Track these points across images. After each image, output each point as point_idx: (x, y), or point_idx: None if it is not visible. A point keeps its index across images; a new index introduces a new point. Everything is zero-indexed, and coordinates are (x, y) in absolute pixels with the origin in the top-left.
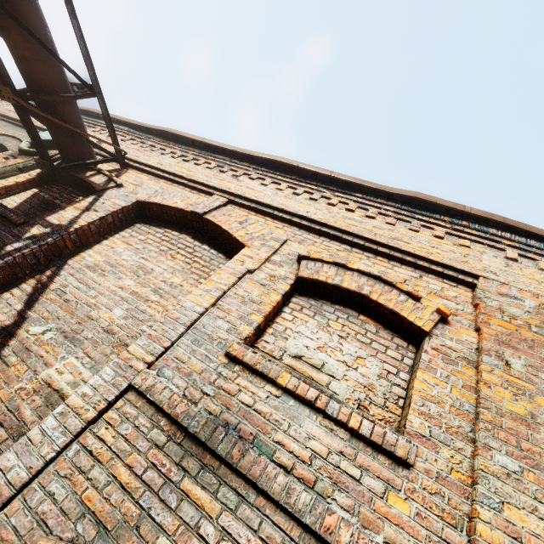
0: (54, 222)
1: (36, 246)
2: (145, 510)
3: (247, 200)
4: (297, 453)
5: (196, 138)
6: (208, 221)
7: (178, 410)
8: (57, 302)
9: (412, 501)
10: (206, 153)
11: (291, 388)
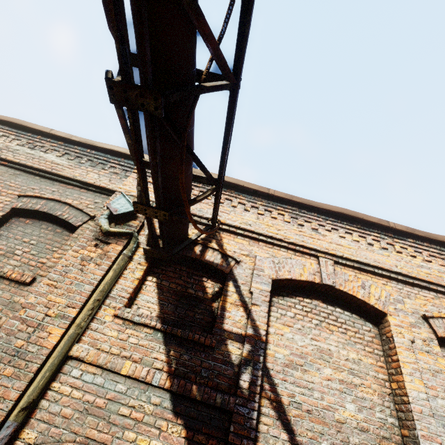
0: (236, 331)
1: (261, 372)
2: None
3: (348, 260)
4: None
5: (262, 190)
6: (340, 291)
7: None
8: (304, 416)
9: None
10: (274, 203)
11: None
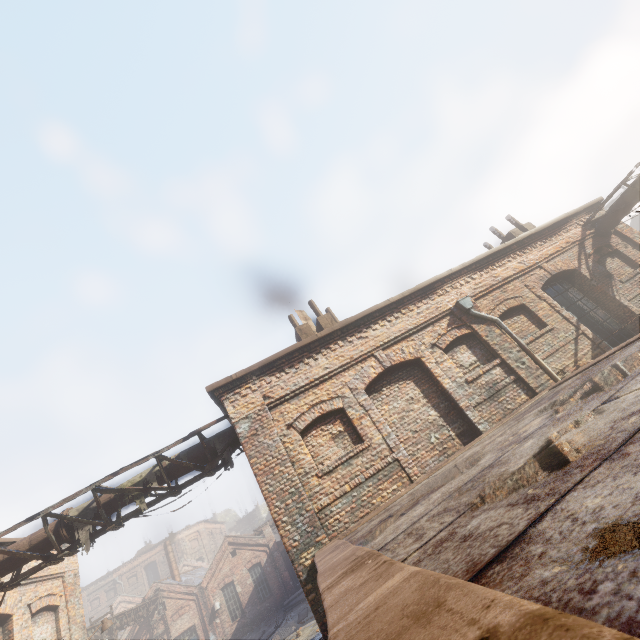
0: None
1: None
2: None
3: None
4: None
5: None
6: None
7: None
8: None
9: None
10: None
11: None
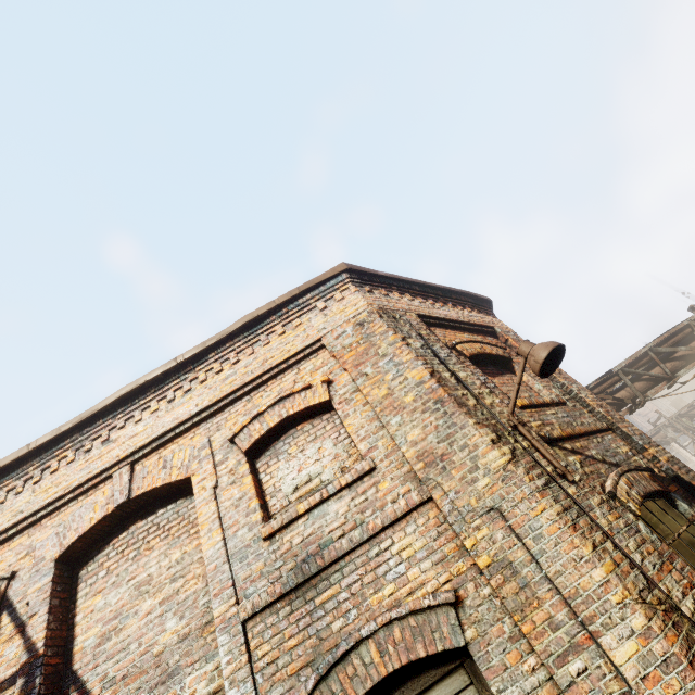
0: (11, 673)
1: None
2: (316, 632)
3: (145, 447)
4: (340, 524)
5: (20, 455)
6: (140, 496)
7: (278, 591)
8: (118, 688)
9: (387, 478)
10: (48, 453)
11: (308, 508)
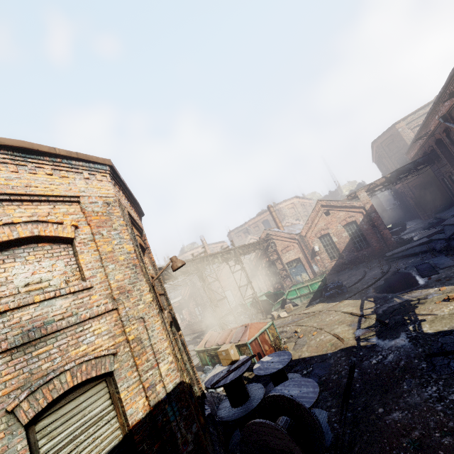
0: None
1: None
2: (30, 370)
3: None
4: (62, 312)
5: None
6: None
7: (4, 347)
8: None
9: (97, 294)
10: None
11: (43, 299)
